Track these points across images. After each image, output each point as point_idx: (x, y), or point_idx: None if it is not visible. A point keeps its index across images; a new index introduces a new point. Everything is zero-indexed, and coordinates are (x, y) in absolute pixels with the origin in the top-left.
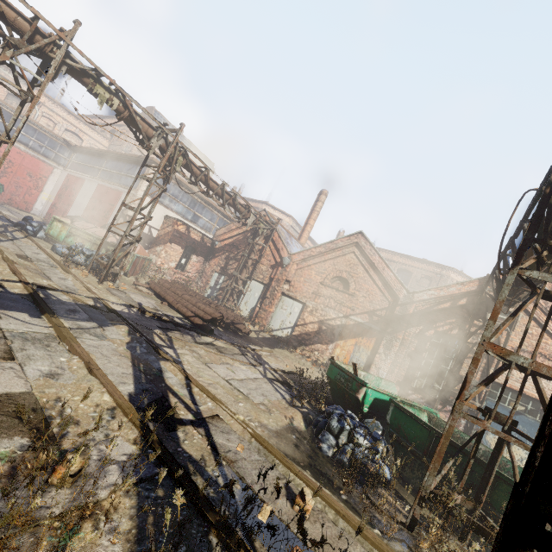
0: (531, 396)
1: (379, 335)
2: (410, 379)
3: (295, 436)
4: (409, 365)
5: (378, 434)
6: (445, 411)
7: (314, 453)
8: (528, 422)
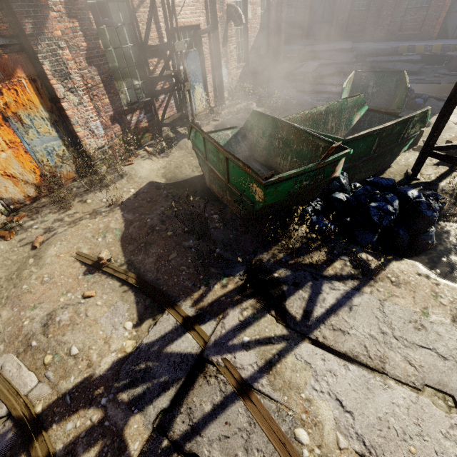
0: (188, 25)
1: (19, 55)
2: (119, 101)
3: (455, 272)
4: (102, 80)
5: (382, 180)
6: (161, 106)
7: (451, 252)
8: (193, 57)
